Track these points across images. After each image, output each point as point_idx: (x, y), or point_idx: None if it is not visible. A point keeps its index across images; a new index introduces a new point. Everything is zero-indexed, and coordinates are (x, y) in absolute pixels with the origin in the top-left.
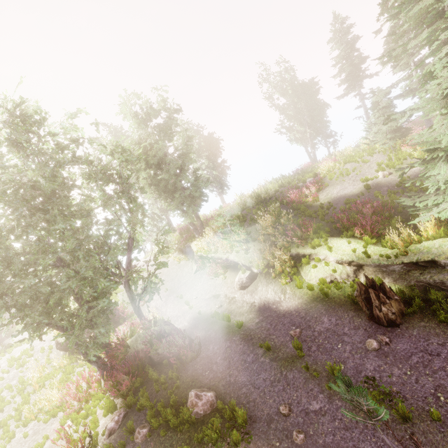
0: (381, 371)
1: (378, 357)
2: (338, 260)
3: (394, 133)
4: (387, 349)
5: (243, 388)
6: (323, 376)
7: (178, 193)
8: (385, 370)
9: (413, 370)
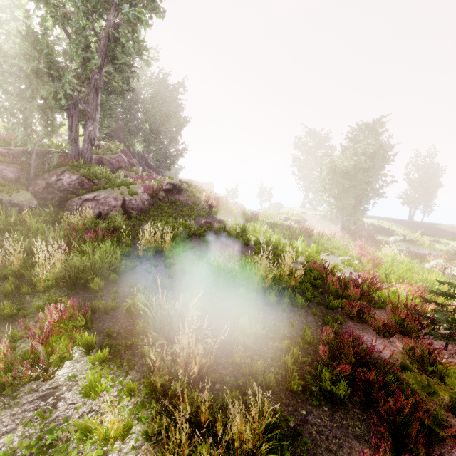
0: None
1: None
2: None
3: None
4: None
5: None
6: None
7: None
8: None
9: None
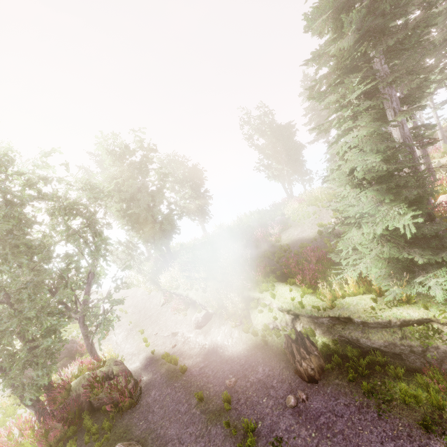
0: (290, 431)
1: (293, 415)
2: (279, 307)
3: None
4: (302, 407)
5: (170, 442)
6: (240, 434)
7: (149, 226)
8: (294, 430)
9: (317, 432)
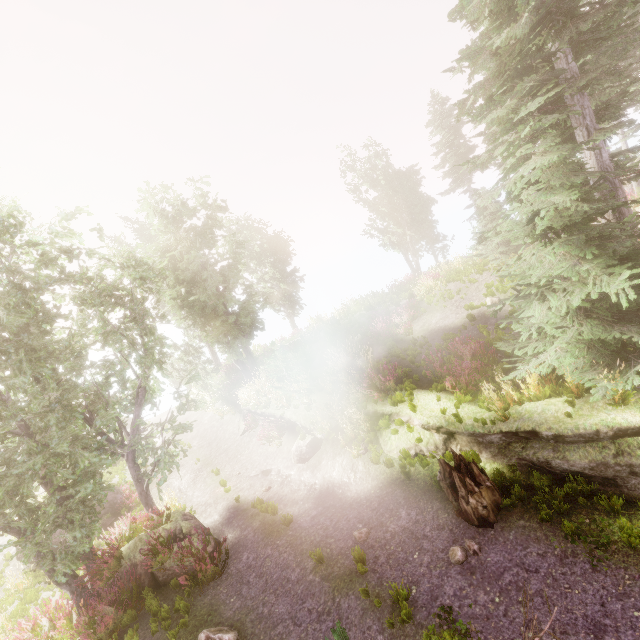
0: (462, 597)
1: (462, 574)
2: (423, 424)
3: (506, 246)
4: (475, 562)
5: (280, 624)
6: (386, 606)
7: (220, 320)
8: (468, 596)
9: (503, 595)
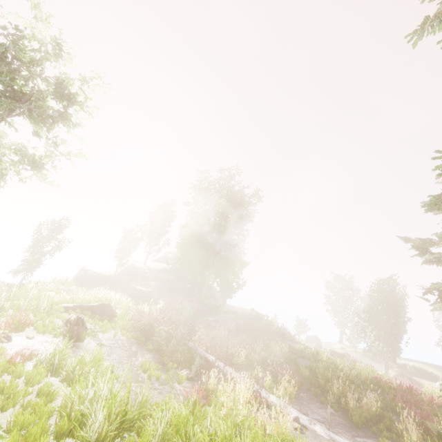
0: None
1: None
2: None
3: None
4: None
5: None
6: None
7: None
8: None
9: None
